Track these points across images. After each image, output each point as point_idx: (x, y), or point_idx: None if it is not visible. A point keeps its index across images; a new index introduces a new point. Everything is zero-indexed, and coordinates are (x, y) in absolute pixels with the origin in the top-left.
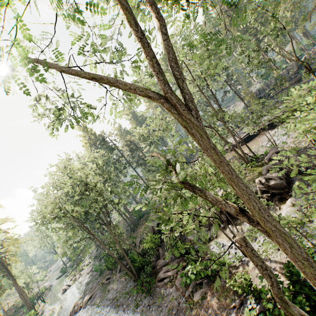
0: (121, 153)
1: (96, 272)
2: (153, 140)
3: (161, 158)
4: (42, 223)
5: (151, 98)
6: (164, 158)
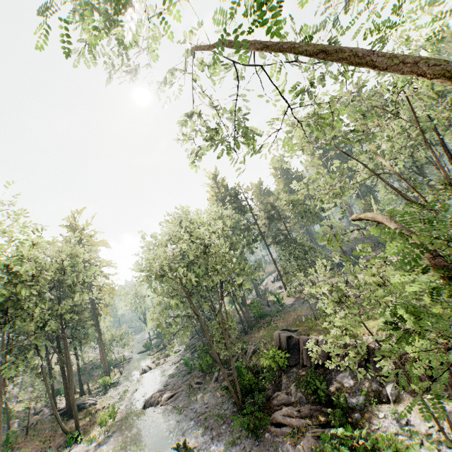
0: (255, 220)
1: (184, 366)
2: (309, 211)
3: (385, 222)
4: (146, 278)
5: (449, 83)
6: (395, 223)
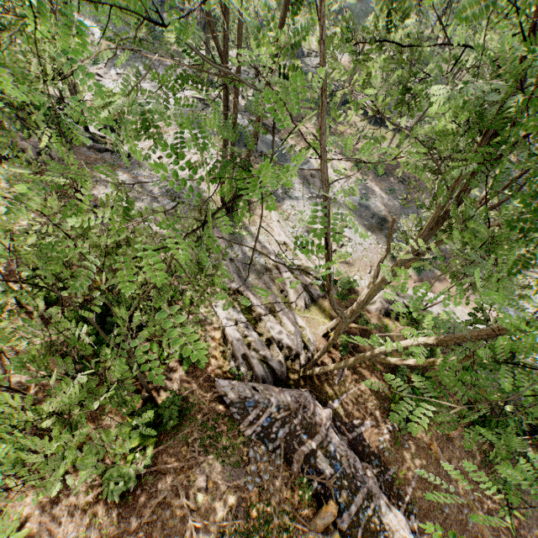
0: None
1: None
2: None
3: None
4: None
5: None
6: None
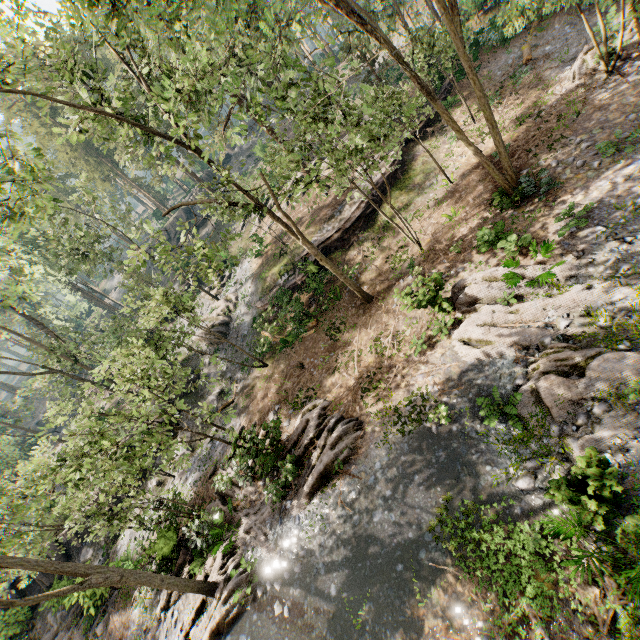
0: None
1: None
2: None
3: None
4: None
5: None
6: None
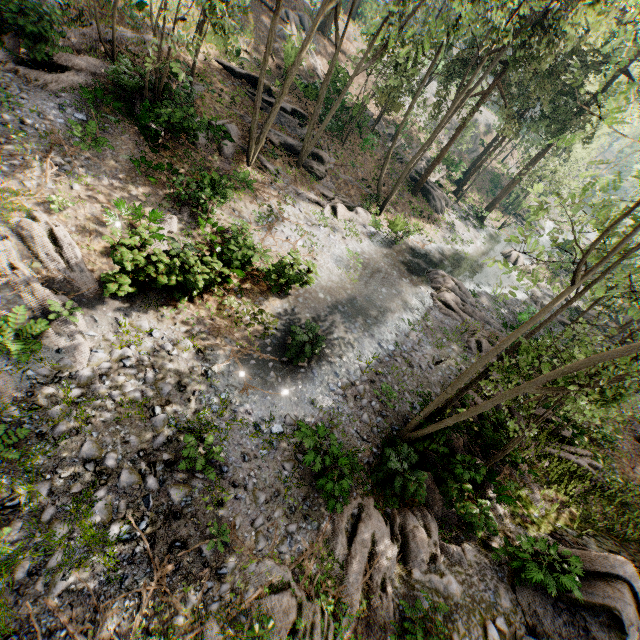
0: None
1: None
2: None
3: None
4: None
5: None
6: None
